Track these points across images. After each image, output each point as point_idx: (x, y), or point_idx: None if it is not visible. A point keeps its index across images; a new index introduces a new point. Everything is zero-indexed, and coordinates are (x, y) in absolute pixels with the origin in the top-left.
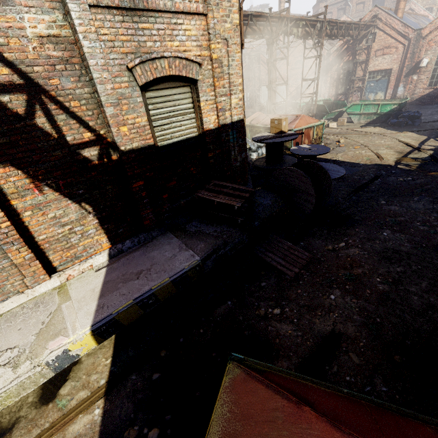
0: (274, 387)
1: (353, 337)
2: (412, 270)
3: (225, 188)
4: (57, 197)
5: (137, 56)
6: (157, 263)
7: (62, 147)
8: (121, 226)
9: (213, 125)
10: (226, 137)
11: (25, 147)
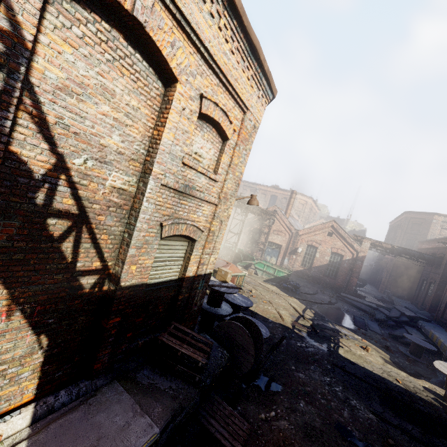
0: None
1: None
2: None
3: (184, 333)
4: (20, 325)
5: (170, 218)
6: (106, 435)
7: (67, 271)
8: (63, 368)
9: (192, 273)
10: (197, 285)
11: (33, 266)
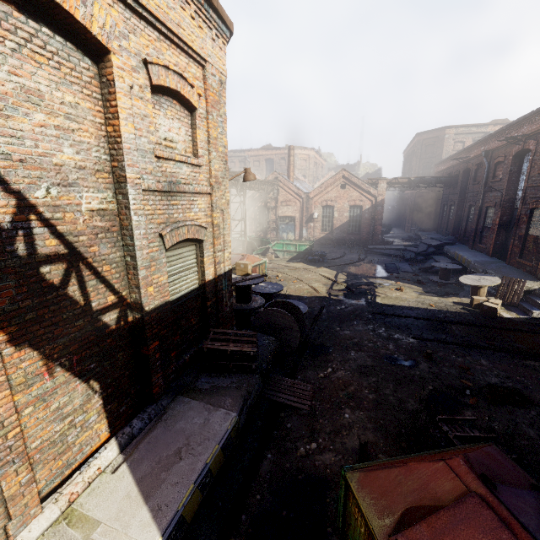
0: (387, 466)
1: (374, 441)
2: (381, 378)
3: (226, 335)
4: (66, 379)
5: (166, 225)
6: (193, 433)
7: (86, 315)
8: (124, 403)
9: (211, 276)
10: (220, 286)
11: (50, 321)
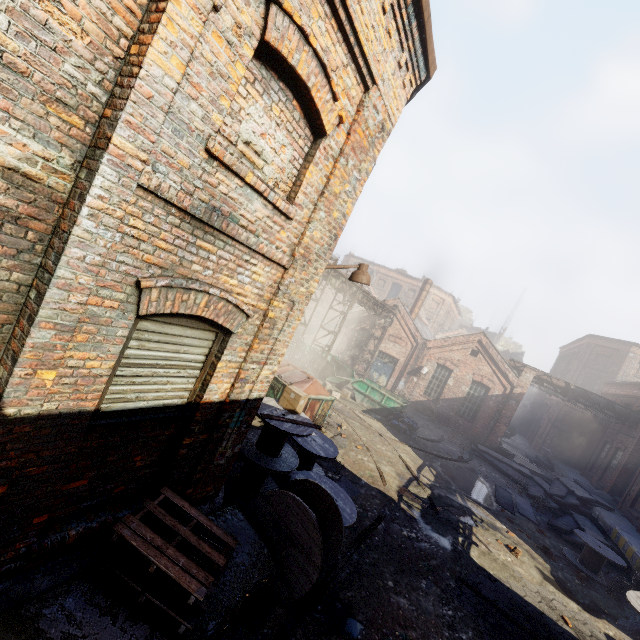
0: None
1: None
2: None
3: (182, 515)
4: None
5: (166, 273)
6: None
7: None
8: None
9: (218, 396)
10: (227, 418)
11: None
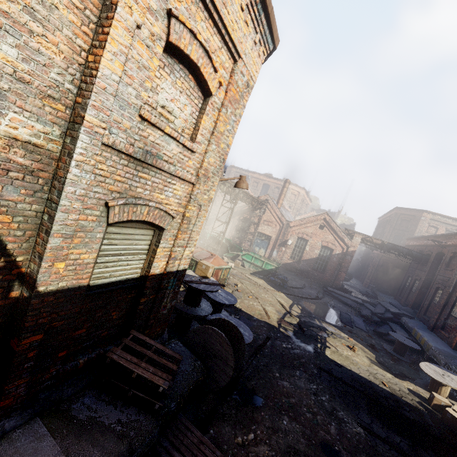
0: None
1: None
2: None
3: (146, 345)
4: None
5: (122, 196)
6: None
7: None
8: None
9: (159, 270)
10: (166, 284)
11: None
